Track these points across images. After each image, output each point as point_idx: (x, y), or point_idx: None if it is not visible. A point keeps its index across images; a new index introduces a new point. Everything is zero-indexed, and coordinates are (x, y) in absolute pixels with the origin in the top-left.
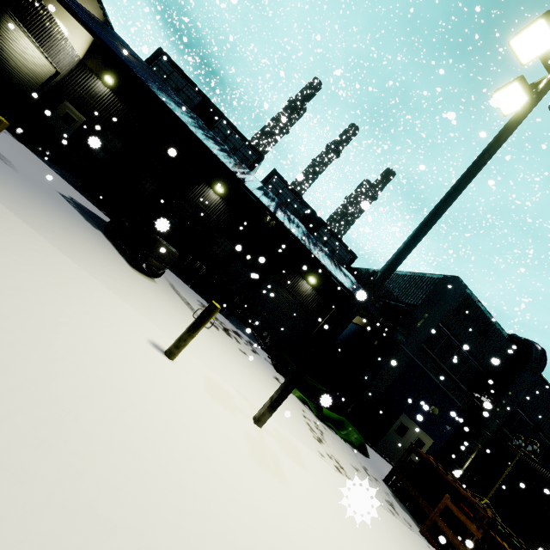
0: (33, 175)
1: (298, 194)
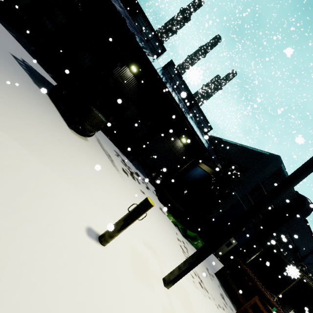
0: None
1: (184, 81)
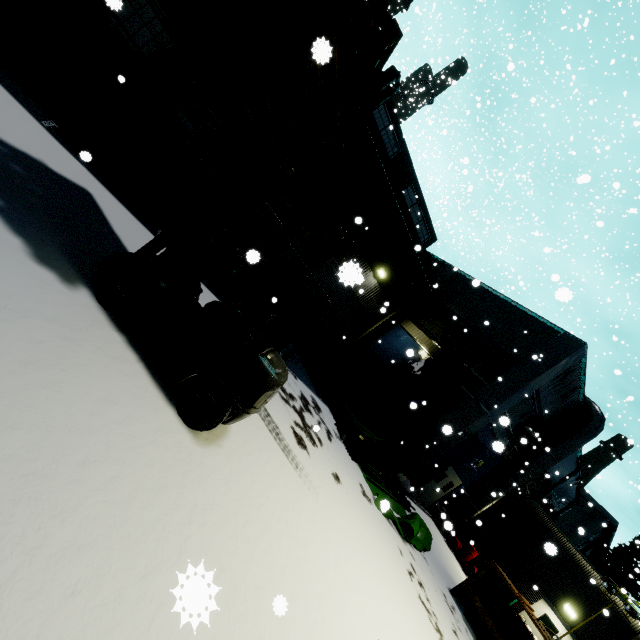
0: None
1: (397, 120)
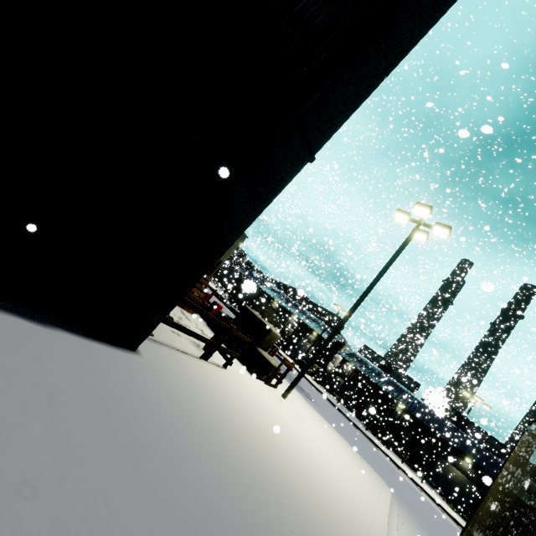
0: (354, 418)
1: None
